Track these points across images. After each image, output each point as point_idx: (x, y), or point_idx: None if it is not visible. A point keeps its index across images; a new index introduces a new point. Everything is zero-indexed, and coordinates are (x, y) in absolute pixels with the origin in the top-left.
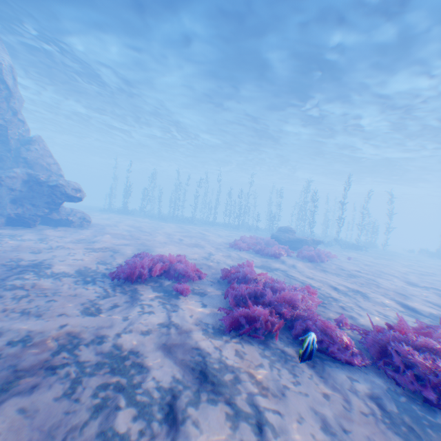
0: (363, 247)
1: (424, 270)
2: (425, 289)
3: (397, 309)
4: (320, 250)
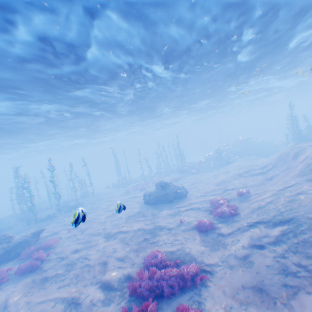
0: (81, 203)
1: (115, 208)
2: (116, 237)
3: (101, 300)
4: (42, 243)
